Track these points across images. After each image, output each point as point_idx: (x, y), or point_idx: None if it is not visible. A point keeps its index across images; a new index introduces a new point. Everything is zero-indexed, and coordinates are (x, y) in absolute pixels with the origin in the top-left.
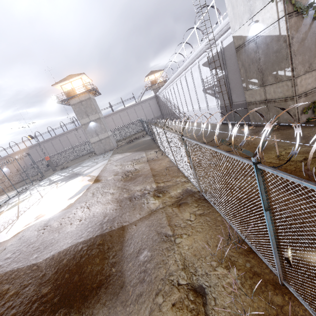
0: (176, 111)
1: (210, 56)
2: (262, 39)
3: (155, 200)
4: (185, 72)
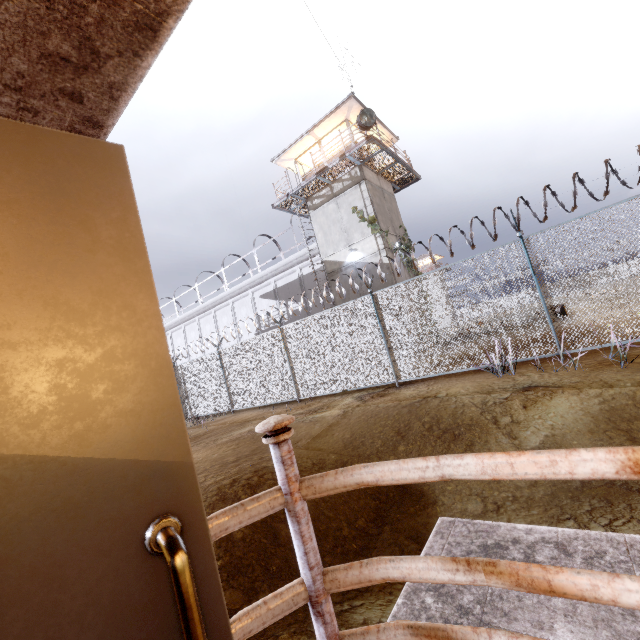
0: None
1: (278, 284)
2: (363, 265)
3: (324, 413)
4: (216, 309)
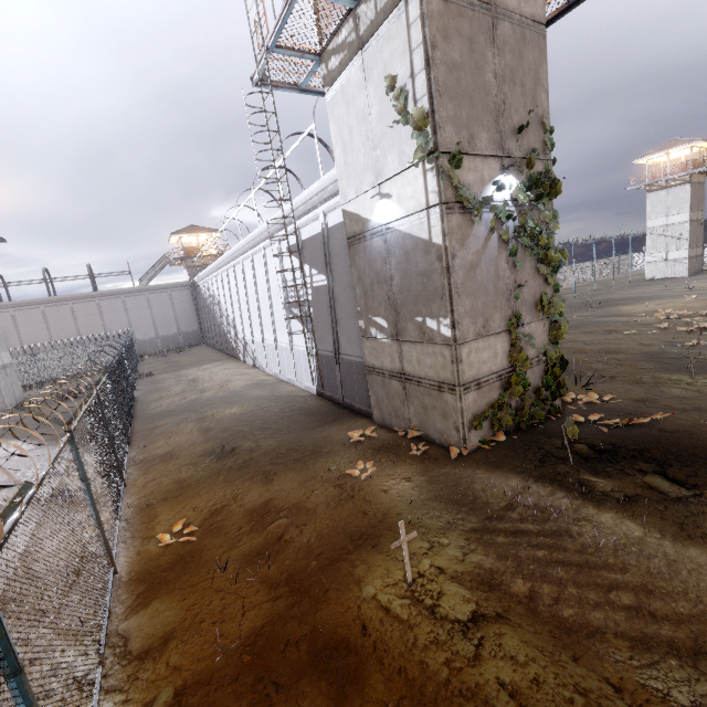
0: (229, 331)
1: (303, 235)
2: (397, 237)
3: None
4: (253, 253)
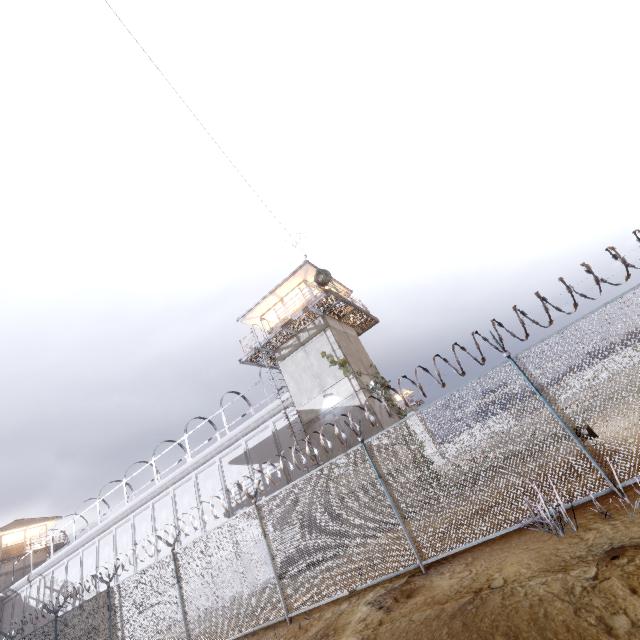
0: None
1: (250, 445)
2: (341, 410)
3: None
4: (176, 487)
